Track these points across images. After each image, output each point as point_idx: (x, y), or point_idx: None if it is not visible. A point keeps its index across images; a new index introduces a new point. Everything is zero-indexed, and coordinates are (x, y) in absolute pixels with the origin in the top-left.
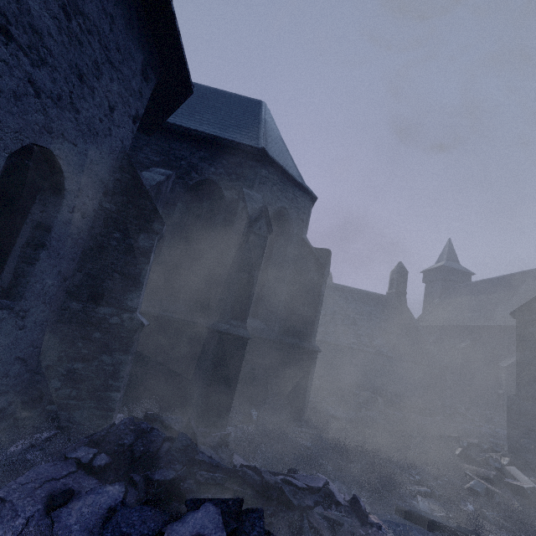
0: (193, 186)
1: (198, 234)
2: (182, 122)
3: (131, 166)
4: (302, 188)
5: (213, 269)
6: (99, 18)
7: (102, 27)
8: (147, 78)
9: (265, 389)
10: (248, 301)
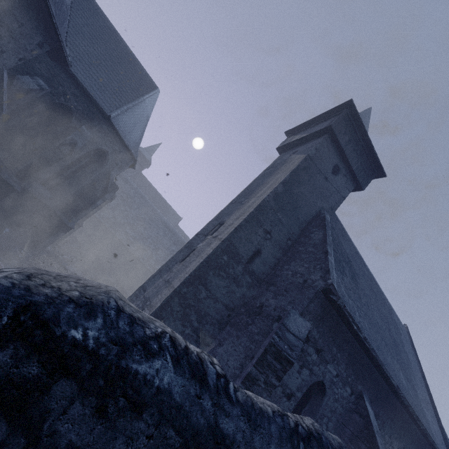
0: (58, 104)
1: (43, 128)
2: (77, 68)
3: (2, 78)
4: (128, 149)
5: (35, 150)
6: (12, 23)
7: (13, 26)
8: (43, 47)
9: (25, 225)
10: (32, 175)
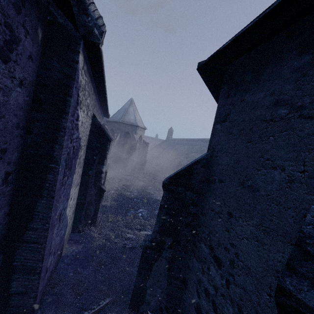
0: None
1: None
2: None
3: None
4: (115, 122)
5: None
6: None
7: None
8: None
9: None
10: None
